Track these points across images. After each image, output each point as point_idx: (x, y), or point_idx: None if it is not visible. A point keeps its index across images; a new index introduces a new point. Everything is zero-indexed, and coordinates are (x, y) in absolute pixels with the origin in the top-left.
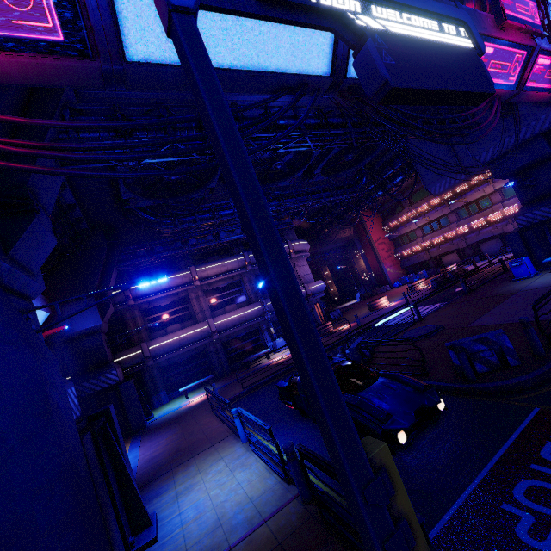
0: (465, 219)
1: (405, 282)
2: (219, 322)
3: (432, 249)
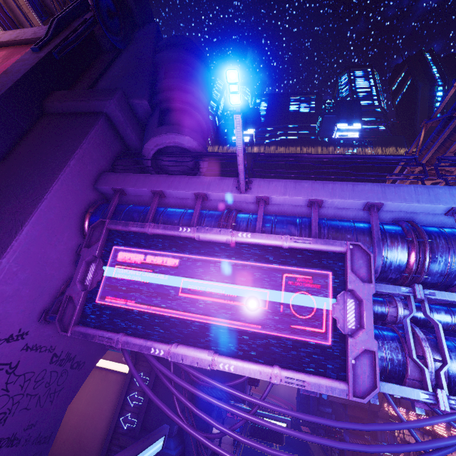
0: None
1: None
2: None
3: None
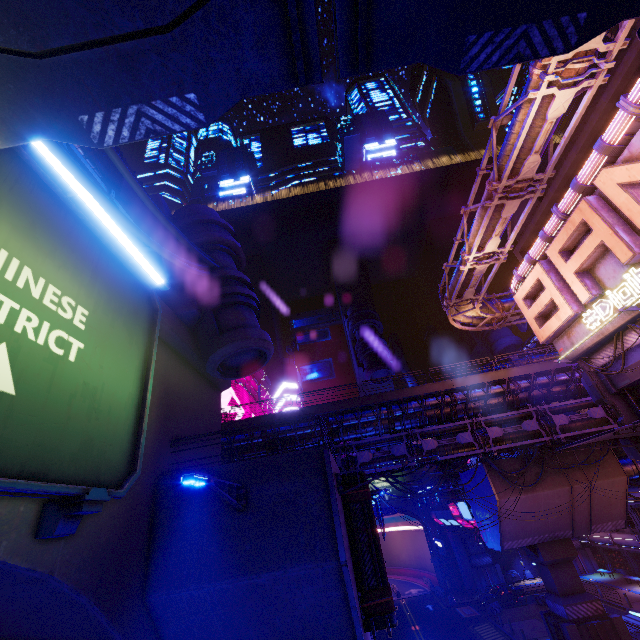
0: None
1: None
2: (614, 538)
3: None
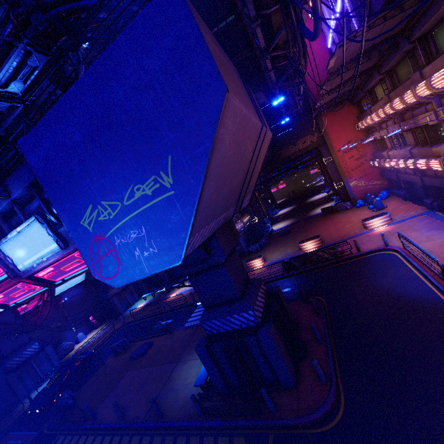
0: (417, 148)
1: (368, 202)
2: None
3: (400, 169)
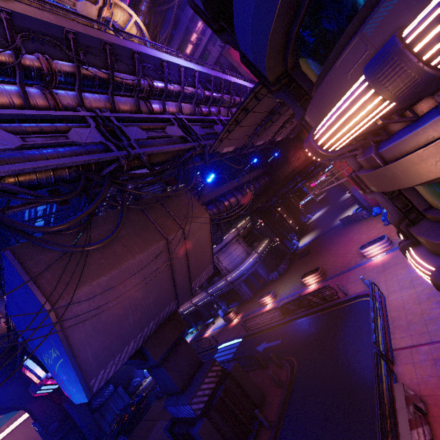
0: None
1: None
2: (194, 301)
3: None
